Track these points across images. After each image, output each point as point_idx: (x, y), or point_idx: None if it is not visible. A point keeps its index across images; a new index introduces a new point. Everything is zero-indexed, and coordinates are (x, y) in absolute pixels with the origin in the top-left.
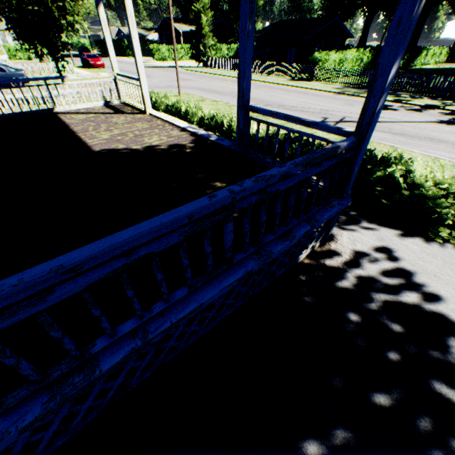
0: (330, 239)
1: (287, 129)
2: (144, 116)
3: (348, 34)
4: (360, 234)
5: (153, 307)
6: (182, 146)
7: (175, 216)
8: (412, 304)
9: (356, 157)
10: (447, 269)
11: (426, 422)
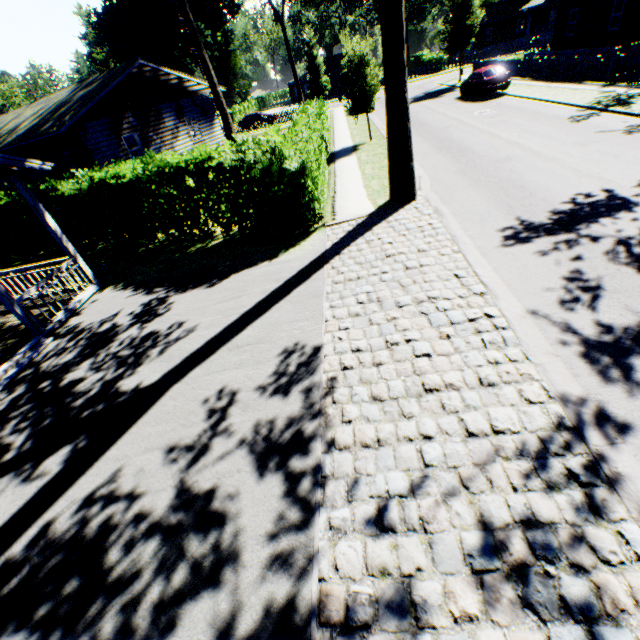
0: None
1: None
2: None
3: None
4: None
5: None
6: None
7: None
8: None
9: None
10: None
11: None
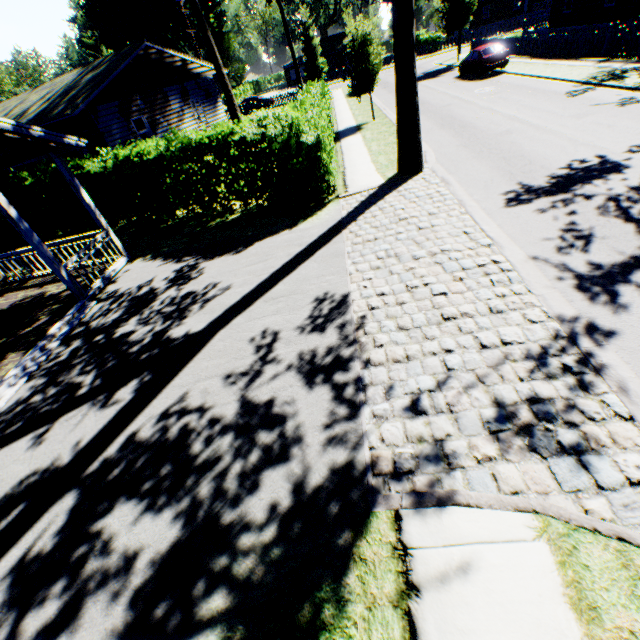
0: None
1: None
2: None
3: None
4: None
5: None
6: None
7: None
8: None
9: None
10: None
11: None
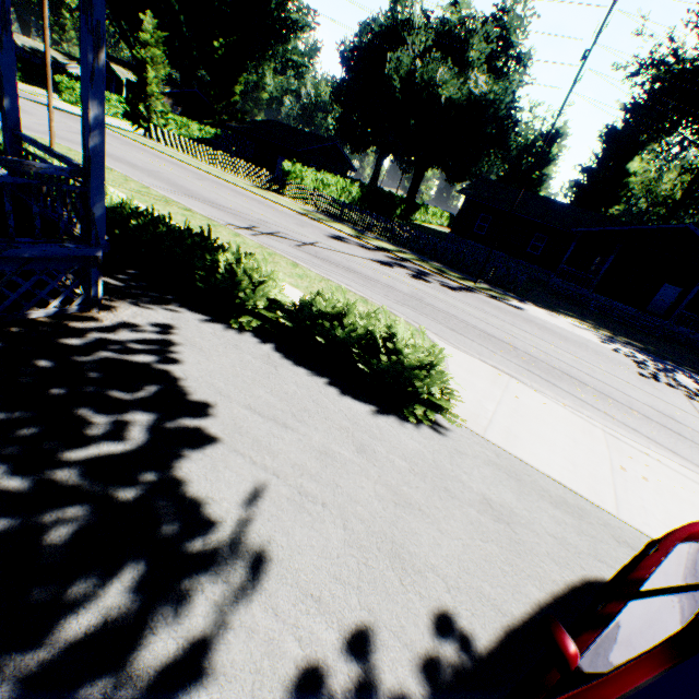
0: (107, 309)
1: (47, 162)
2: None
3: (351, 165)
4: (155, 312)
5: None
6: None
7: None
8: (142, 363)
9: (90, 196)
10: (222, 347)
11: (30, 431)
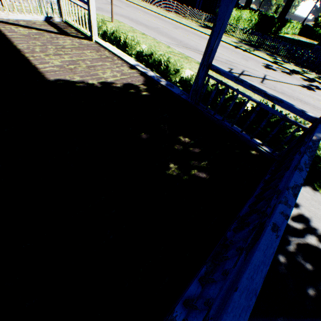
0: None
1: (248, 97)
2: (90, 43)
3: None
4: None
5: (174, 314)
6: (137, 87)
7: (263, 277)
8: (314, 246)
9: None
10: None
11: None
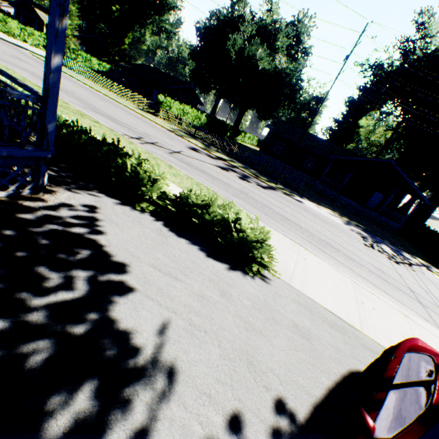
0: (49, 193)
1: (10, 87)
2: None
3: (200, 101)
4: (83, 196)
5: None
6: None
7: None
8: (78, 233)
9: (46, 116)
10: (131, 222)
11: (5, 285)
